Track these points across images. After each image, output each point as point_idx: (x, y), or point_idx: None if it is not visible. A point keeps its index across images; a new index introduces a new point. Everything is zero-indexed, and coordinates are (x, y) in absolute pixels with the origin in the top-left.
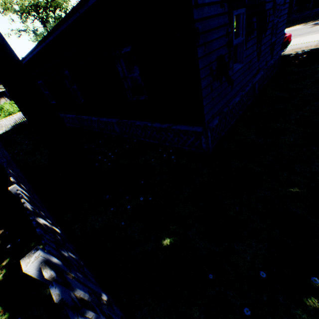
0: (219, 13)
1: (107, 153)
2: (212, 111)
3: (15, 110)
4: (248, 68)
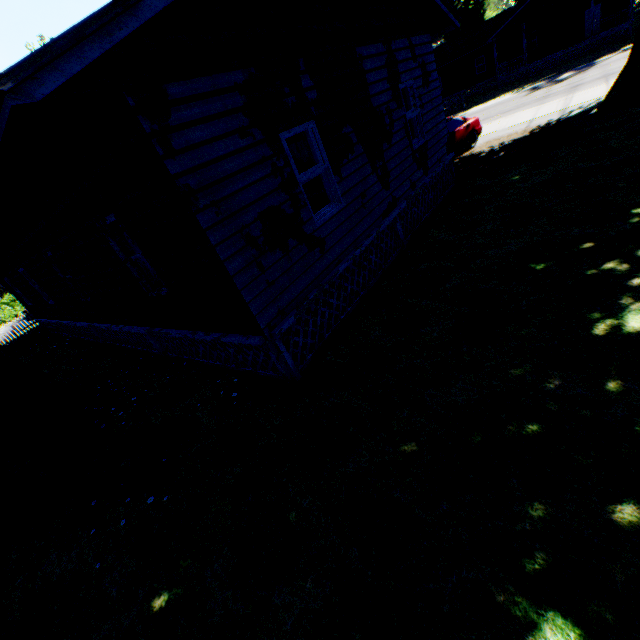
0: (240, 147)
1: (130, 398)
2: (277, 305)
3: (7, 316)
4: (362, 206)
